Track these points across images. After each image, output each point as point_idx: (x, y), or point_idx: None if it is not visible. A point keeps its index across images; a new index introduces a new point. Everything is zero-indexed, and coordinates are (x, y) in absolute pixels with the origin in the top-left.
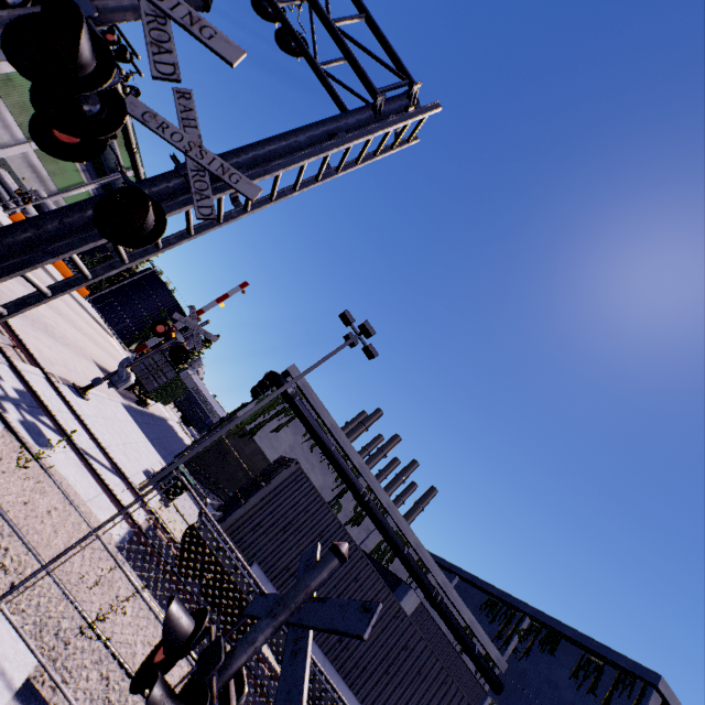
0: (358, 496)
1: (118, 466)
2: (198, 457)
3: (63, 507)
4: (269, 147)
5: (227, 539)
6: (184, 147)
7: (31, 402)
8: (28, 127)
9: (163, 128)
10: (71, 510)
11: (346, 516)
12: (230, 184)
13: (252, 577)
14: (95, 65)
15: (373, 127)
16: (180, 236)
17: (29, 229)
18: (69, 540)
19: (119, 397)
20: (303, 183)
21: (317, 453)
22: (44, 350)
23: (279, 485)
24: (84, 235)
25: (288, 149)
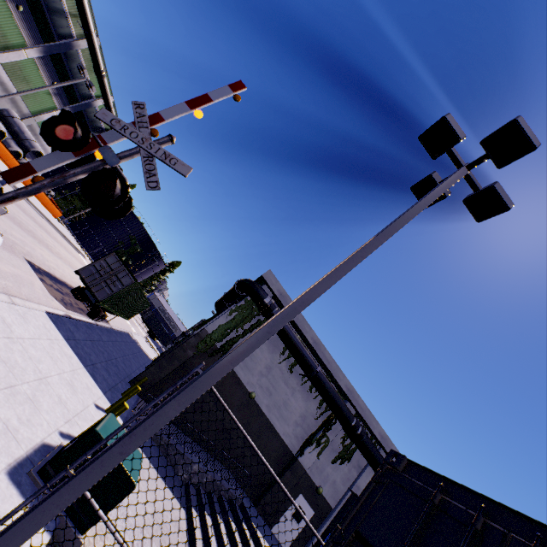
0: (350, 428)
1: None
2: (159, 381)
3: None
4: None
5: None
6: None
7: None
8: None
9: None
10: None
11: (333, 450)
12: None
13: None
14: None
15: None
16: None
17: None
18: None
19: (56, 305)
20: None
21: (297, 374)
22: None
23: None
24: None
25: None
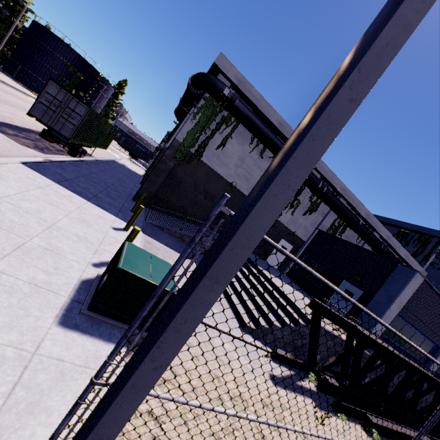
0: (317, 189)
1: None
2: (155, 193)
3: None
4: None
5: None
6: None
7: None
8: None
9: None
10: None
11: (303, 207)
12: None
13: None
14: None
15: None
16: None
17: None
18: None
19: (32, 153)
20: None
21: (267, 158)
22: None
23: None
24: None
25: None
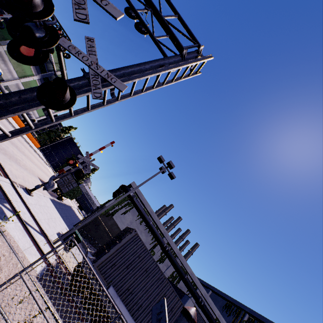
0: (163, 247)
1: (43, 230)
2: (85, 226)
3: (8, 254)
4: (131, 69)
5: (98, 278)
6: (88, 63)
7: (0, 196)
8: (20, 72)
9: (78, 53)
10: (12, 256)
11: (156, 257)
12: (111, 82)
13: (111, 302)
14: (42, 7)
15: (182, 63)
16: (83, 110)
17: (1, 99)
18: (9, 274)
19: (49, 195)
20: (146, 88)
21: (143, 225)
22: (13, 171)
23: (125, 242)
24: (31, 103)
25: (140, 70)
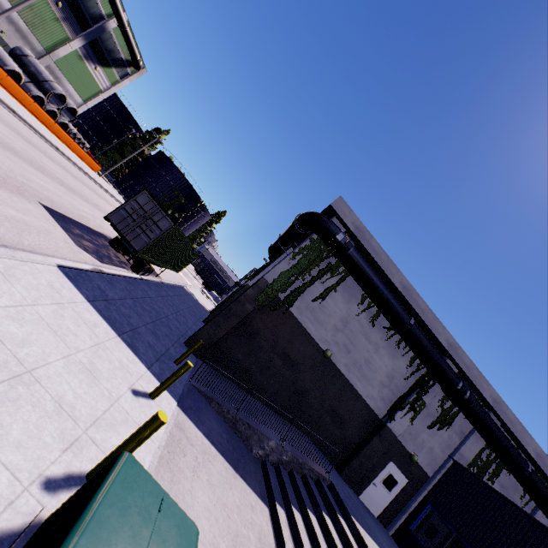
0: (455, 391)
1: None
2: (217, 341)
3: None
4: None
5: None
6: None
7: None
8: None
9: None
10: None
11: (429, 414)
12: None
13: None
14: None
15: None
16: None
17: None
18: None
19: (85, 258)
20: None
21: (380, 327)
22: None
23: None
24: None
25: None
